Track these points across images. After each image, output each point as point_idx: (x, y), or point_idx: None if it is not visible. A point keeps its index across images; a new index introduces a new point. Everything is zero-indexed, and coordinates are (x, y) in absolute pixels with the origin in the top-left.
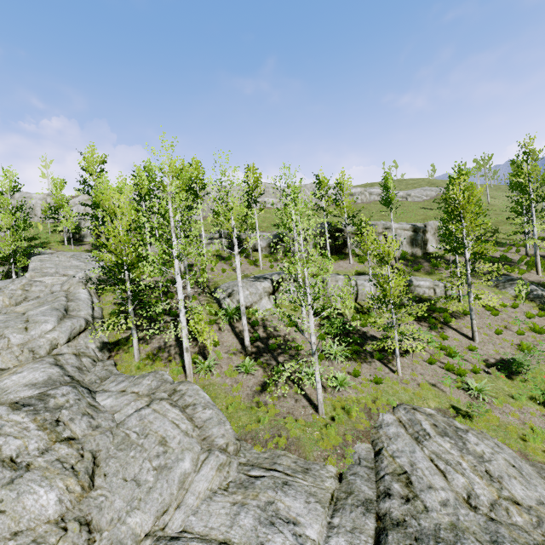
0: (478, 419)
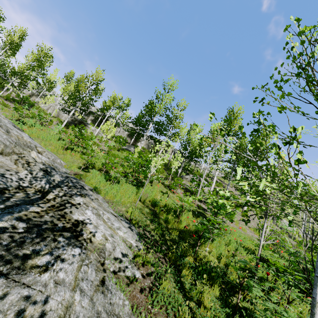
0: None
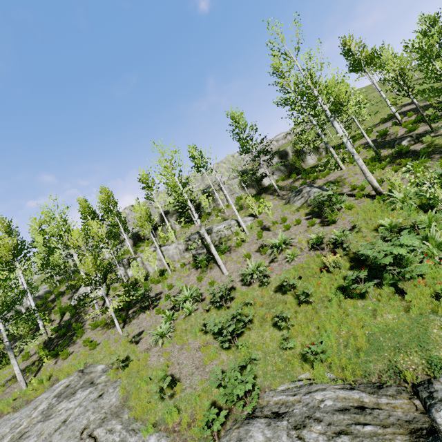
0: (126, 368)
